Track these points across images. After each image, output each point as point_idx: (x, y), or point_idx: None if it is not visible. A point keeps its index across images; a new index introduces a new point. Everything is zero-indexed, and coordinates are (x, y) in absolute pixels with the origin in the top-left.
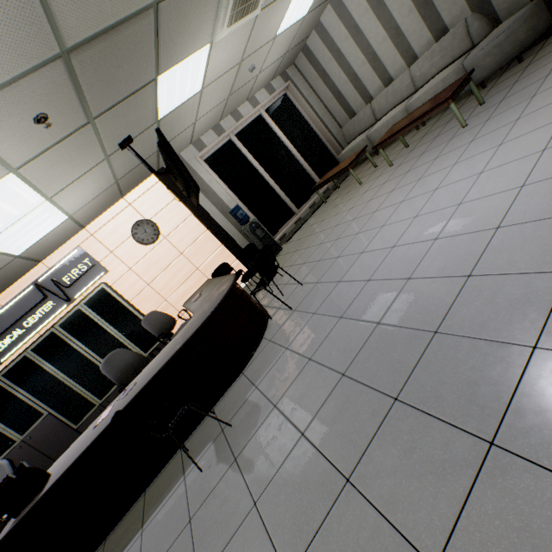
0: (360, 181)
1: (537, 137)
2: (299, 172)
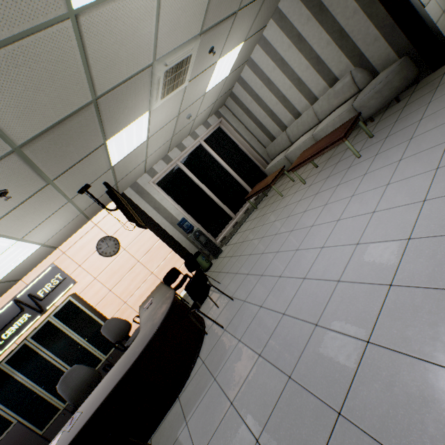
0: (281, 194)
1: (417, 184)
2: (234, 185)
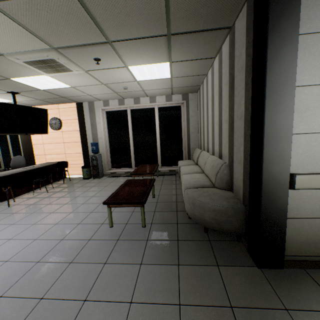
0: None
1: None
2: (153, 151)
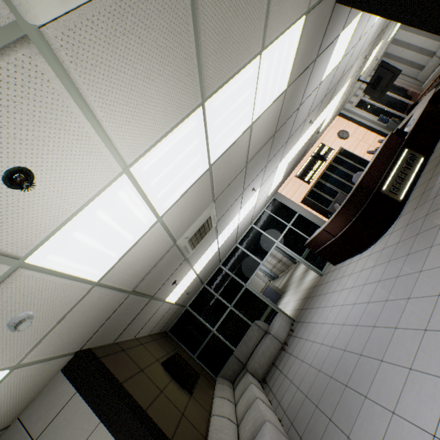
0: None
1: None
2: (400, 103)
